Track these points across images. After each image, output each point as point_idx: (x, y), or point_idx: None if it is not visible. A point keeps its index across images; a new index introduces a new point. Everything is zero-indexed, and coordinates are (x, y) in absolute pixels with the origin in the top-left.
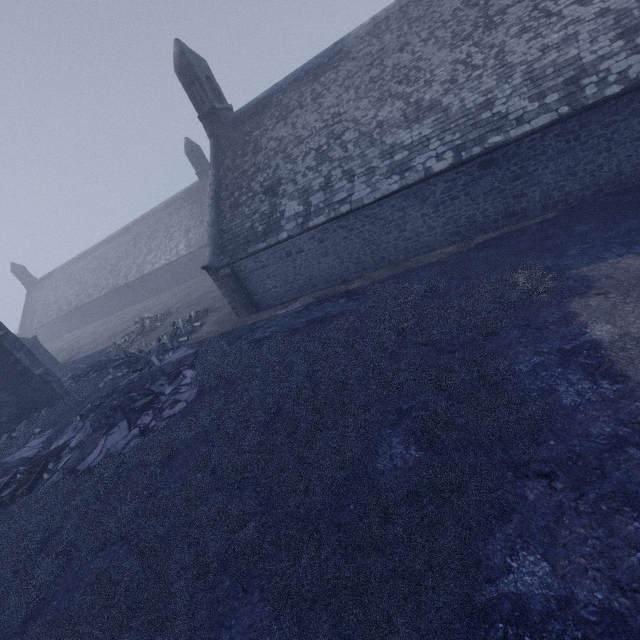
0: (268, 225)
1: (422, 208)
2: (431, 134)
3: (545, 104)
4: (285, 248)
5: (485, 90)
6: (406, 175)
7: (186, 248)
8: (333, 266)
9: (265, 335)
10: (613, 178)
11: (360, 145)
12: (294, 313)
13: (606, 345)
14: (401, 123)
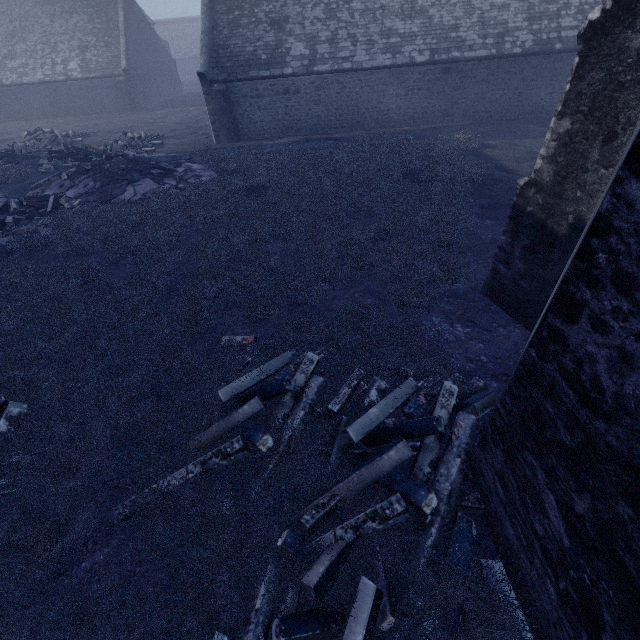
0: (272, 56)
1: (398, 89)
2: (418, 33)
3: (485, 43)
4: (285, 84)
5: (456, 17)
6: (397, 56)
7: (81, 70)
8: (320, 116)
9: (264, 152)
10: (499, 110)
11: (365, 18)
12: (285, 144)
13: (500, 161)
14: (399, 14)
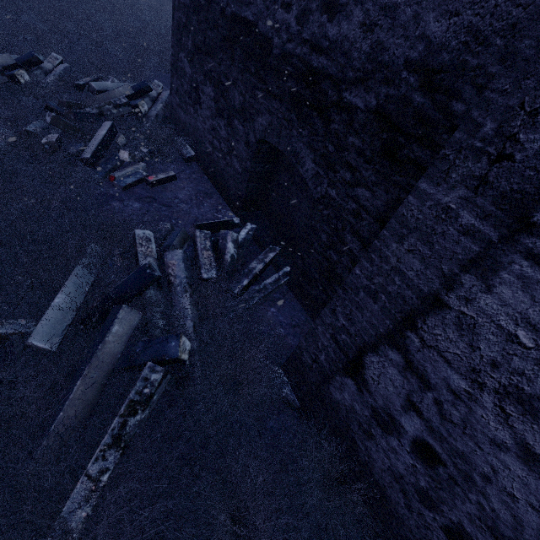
0: None
1: None
2: None
3: None
4: None
5: None
6: None
7: None
8: None
9: None
10: None
11: None
12: None
13: None
14: None
